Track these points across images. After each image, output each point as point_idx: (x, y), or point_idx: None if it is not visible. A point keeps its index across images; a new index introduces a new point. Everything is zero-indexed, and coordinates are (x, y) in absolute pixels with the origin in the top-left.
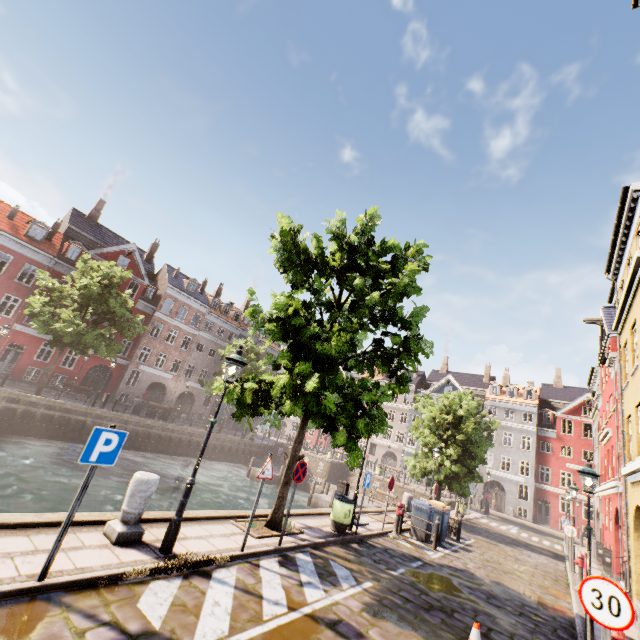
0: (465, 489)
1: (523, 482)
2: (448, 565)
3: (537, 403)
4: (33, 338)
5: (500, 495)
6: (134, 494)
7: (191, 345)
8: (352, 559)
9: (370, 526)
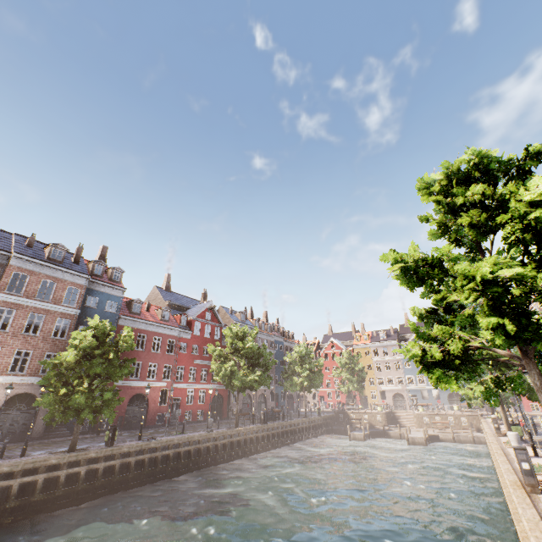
0: (510, 403)
1: None
2: None
3: None
4: (182, 390)
5: None
6: (517, 439)
7: None
8: None
9: None
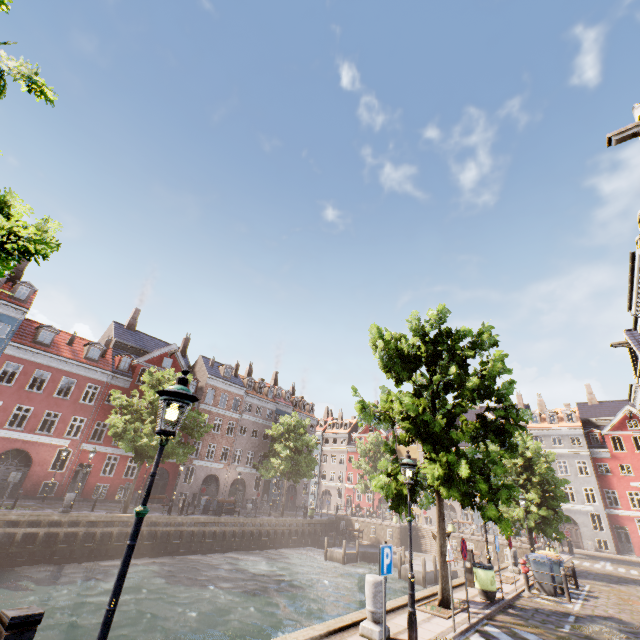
0: (558, 532)
1: (593, 511)
2: (594, 615)
3: (580, 424)
4: (98, 454)
5: (574, 529)
6: (375, 595)
7: (235, 430)
8: (524, 624)
9: (503, 589)
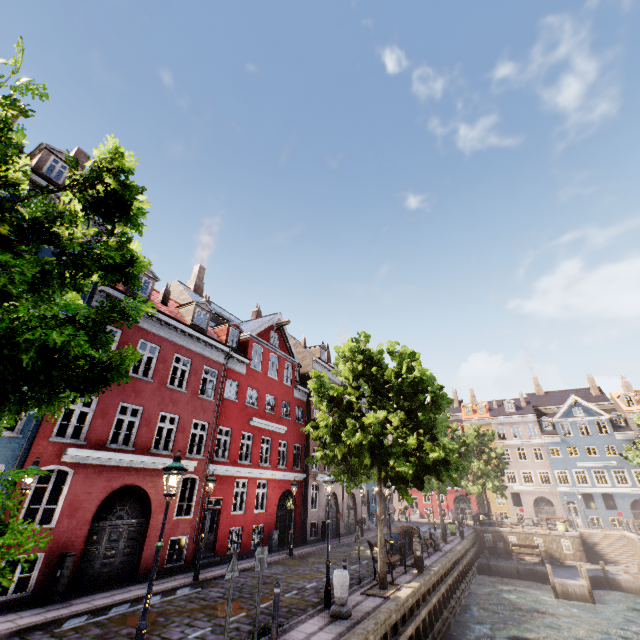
0: None
1: None
2: None
3: None
4: (225, 480)
5: None
6: None
7: None
8: None
9: None
